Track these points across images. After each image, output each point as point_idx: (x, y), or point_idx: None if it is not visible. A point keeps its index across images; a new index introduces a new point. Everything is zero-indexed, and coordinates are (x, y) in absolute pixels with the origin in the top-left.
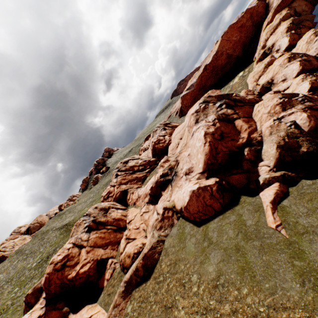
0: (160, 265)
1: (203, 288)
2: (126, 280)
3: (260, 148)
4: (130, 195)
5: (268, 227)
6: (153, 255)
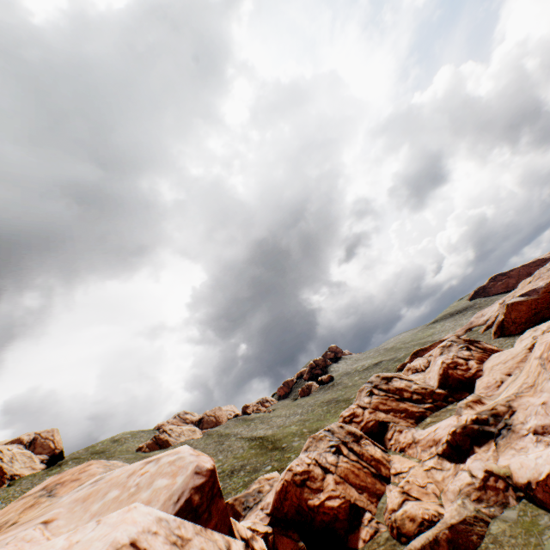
0: None
1: None
2: (412, 549)
3: None
4: (394, 433)
5: None
6: (467, 532)
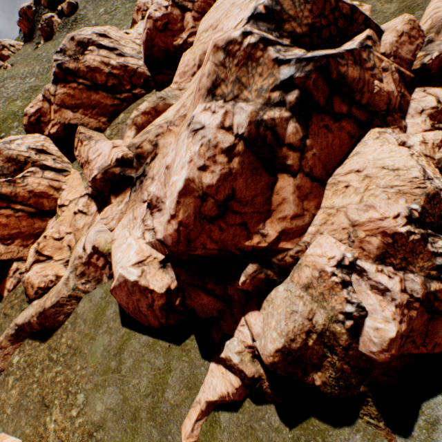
0: (61, 334)
1: (80, 423)
2: (18, 324)
3: (275, 280)
4: (79, 144)
5: (179, 429)
6: (56, 315)
